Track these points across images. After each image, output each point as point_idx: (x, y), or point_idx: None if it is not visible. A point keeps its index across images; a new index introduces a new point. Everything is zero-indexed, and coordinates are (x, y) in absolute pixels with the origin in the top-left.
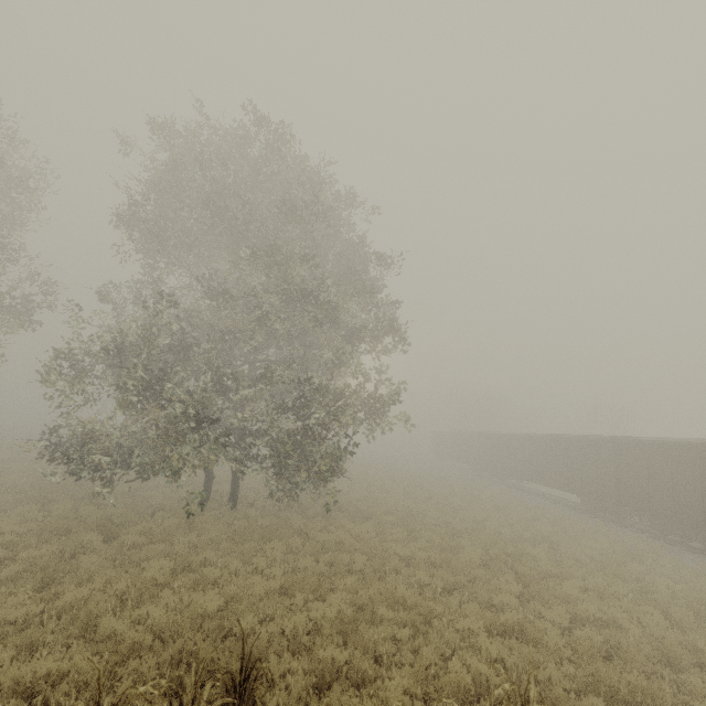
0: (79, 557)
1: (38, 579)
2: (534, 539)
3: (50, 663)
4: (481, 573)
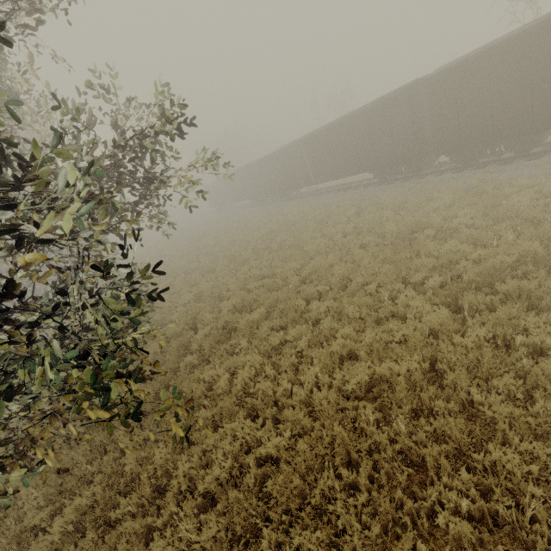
0: None
1: None
2: (402, 232)
3: None
4: (484, 334)
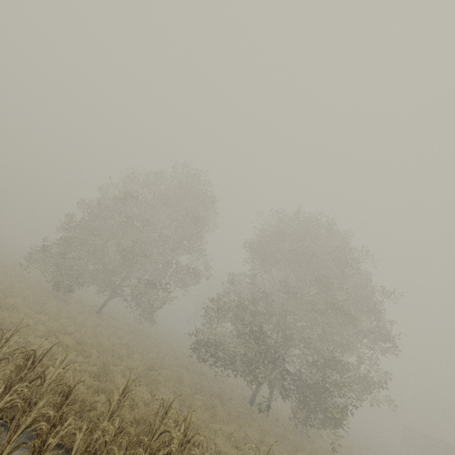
0: (215, 409)
1: (209, 412)
2: None
3: (238, 454)
4: None
